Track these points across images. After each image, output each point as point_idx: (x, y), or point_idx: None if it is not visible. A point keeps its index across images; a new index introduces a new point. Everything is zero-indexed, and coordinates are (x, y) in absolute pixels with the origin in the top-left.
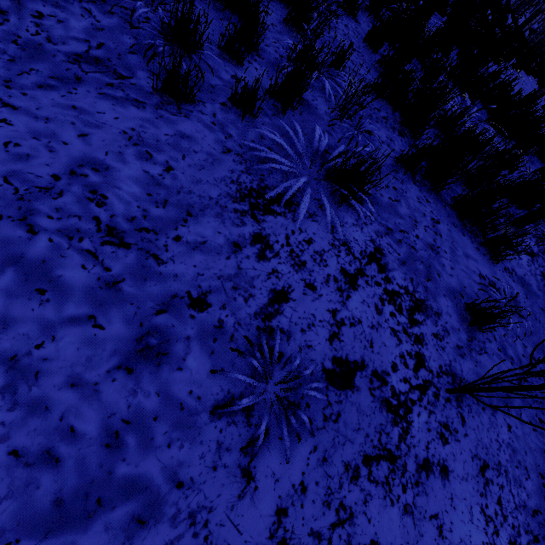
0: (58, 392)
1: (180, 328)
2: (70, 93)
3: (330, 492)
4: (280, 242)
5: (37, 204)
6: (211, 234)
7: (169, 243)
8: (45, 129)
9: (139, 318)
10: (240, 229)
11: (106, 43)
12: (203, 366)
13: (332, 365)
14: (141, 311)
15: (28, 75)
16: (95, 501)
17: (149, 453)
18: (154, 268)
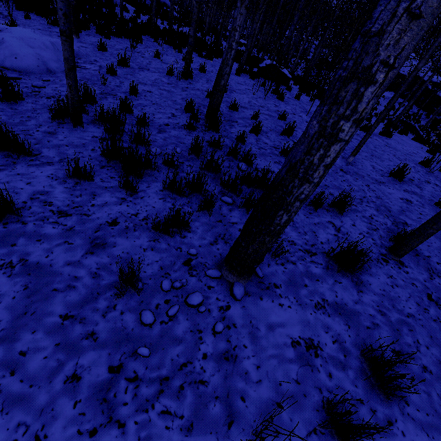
0: None
1: None
2: None
3: None
4: None
5: None
6: None
7: None
8: None
9: None
10: None
11: None
12: None
13: None
14: None
15: None
16: None
17: None
18: None
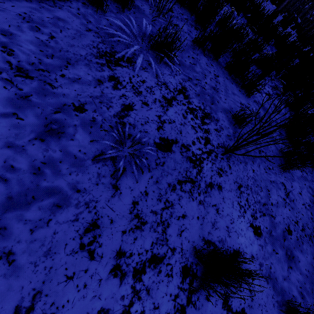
0: (0, 150)
1: (69, 120)
2: None
3: (161, 195)
4: (126, 81)
5: None
6: (83, 74)
7: (57, 77)
8: None
9: (44, 115)
10: (101, 73)
11: None
12: (86, 139)
13: (159, 141)
14: (45, 111)
15: None
16: (31, 197)
17: (59, 177)
18: (50, 90)
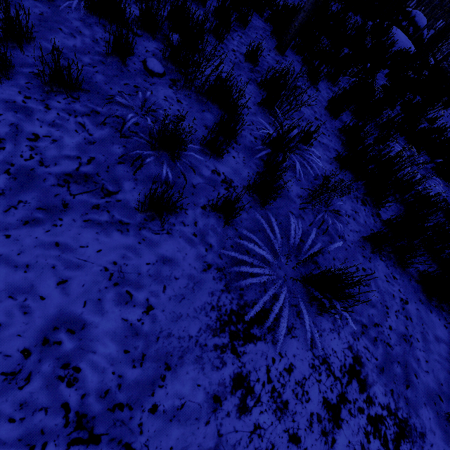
0: None
1: None
2: (55, 225)
3: None
4: (261, 379)
5: None
6: (190, 390)
7: (144, 419)
8: (23, 280)
9: None
10: (220, 373)
11: (96, 156)
12: None
13: None
14: None
15: (15, 209)
16: None
17: None
18: None
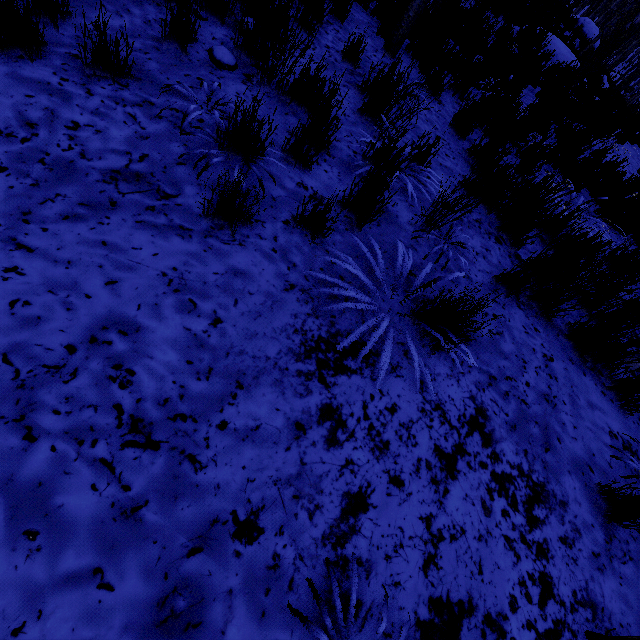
0: None
1: (219, 576)
2: (101, 223)
3: None
4: (356, 414)
5: (41, 393)
6: (267, 413)
7: (211, 433)
8: (65, 276)
9: (163, 566)
10: (304, 400)
11: (150, 153)
12: None
13: (429, 613)
14: (168, 552)
15: (52, 203)
16: None
17: None
18: (189, 478)
